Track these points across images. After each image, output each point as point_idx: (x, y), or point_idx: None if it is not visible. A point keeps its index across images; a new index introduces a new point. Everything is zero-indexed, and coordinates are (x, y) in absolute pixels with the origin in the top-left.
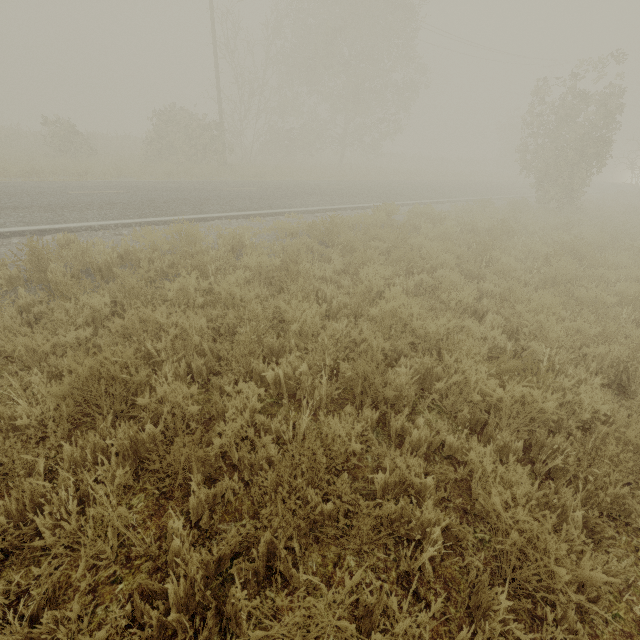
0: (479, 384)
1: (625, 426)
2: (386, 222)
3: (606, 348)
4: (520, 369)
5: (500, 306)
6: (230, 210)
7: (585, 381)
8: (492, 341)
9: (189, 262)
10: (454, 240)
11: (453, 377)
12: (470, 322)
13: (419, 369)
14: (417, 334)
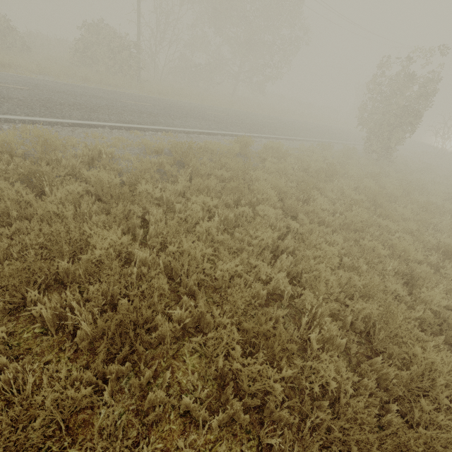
0: (225, 350)
1: (357, 384)
2: (243, 151)
3: (362, 306)
4: (271, 334)
5: (298, 245)
6: (116, 121)
7: (336, 337)
8: (276, 282)
9: (24, 171)
10: (289, 175)
11: (209, 335)
12: (261, 263)
13: (193, 312)
14: (208, 272)
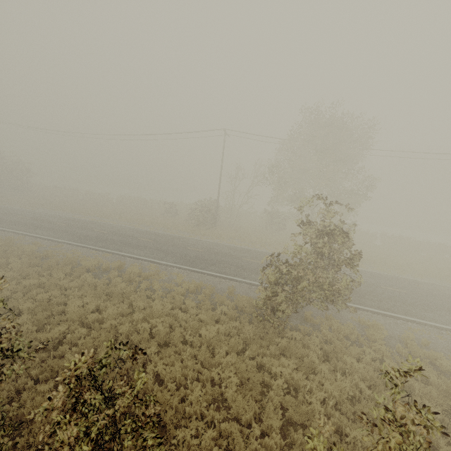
0: None
1: None
2: (116, 269)
3: None
4: None
5: None
6: (100, 246)
7: None
8: None
9: (5, 254)
10: (93, 286)
11: None
12: None
13: None
14: None
